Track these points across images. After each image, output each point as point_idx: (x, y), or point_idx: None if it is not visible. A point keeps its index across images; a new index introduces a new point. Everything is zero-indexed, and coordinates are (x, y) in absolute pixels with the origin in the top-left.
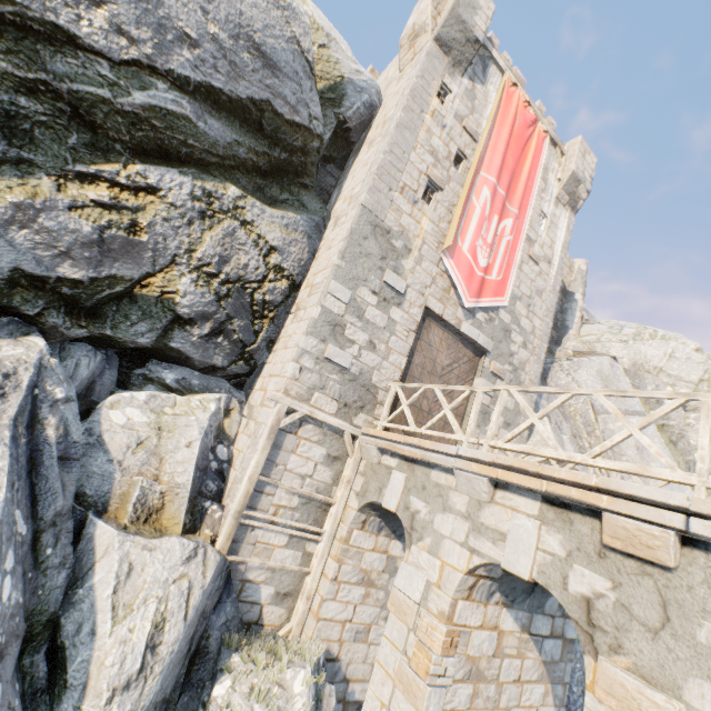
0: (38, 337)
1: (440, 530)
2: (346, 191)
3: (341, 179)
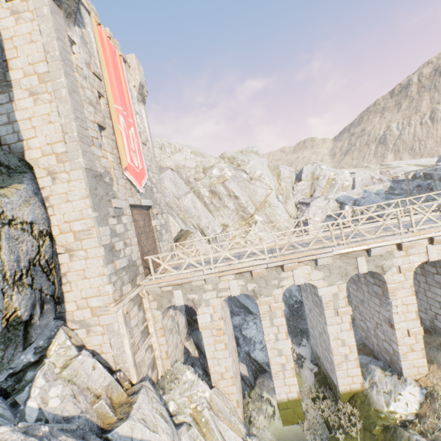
0: None
1: (207, 298)
2: (35, 142)
3: (2, 118)
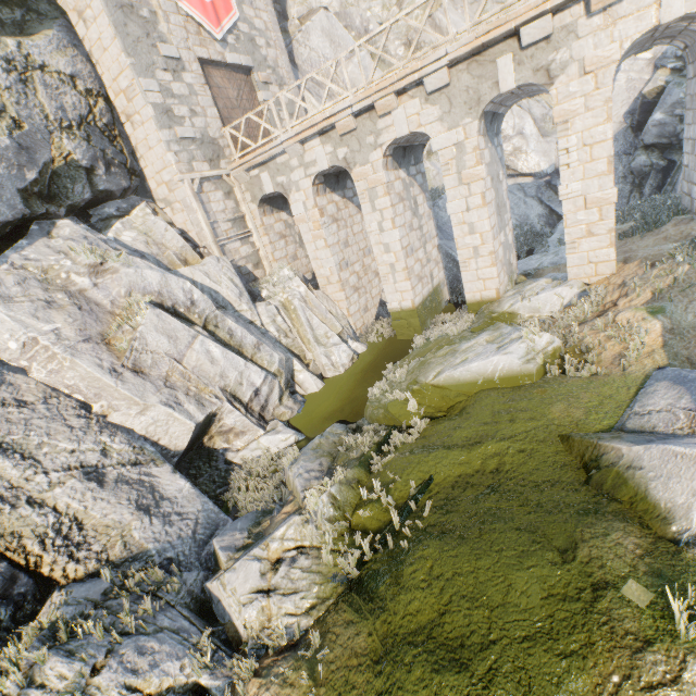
0: (61, 221)
1: (295, 181)
2: None
3: None
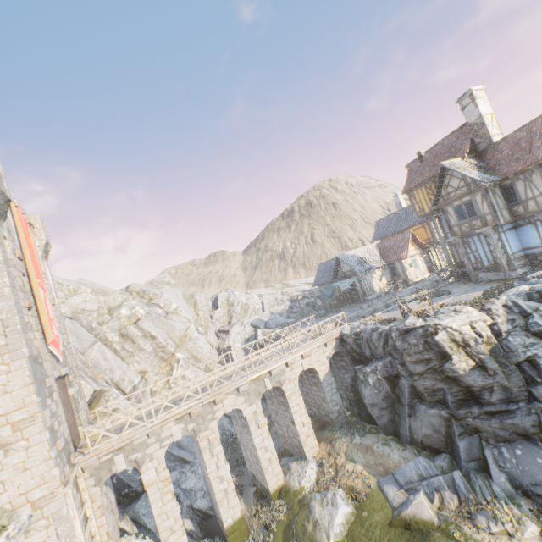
0: None
1: (150, 453)
2: None
3: None
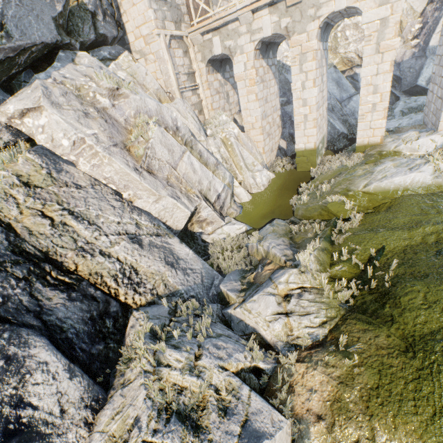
0: (80, 52)
1: (241, 45)
2: None
3: None
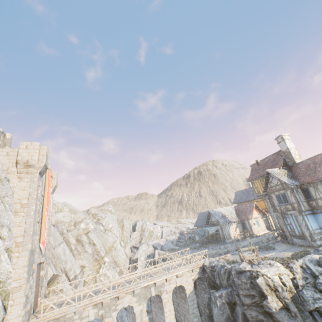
0: None
1: None
2: None
3: None
